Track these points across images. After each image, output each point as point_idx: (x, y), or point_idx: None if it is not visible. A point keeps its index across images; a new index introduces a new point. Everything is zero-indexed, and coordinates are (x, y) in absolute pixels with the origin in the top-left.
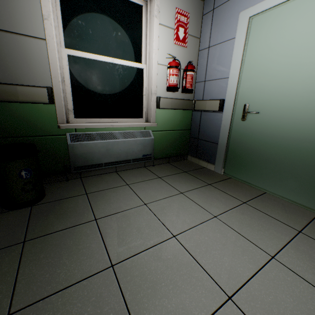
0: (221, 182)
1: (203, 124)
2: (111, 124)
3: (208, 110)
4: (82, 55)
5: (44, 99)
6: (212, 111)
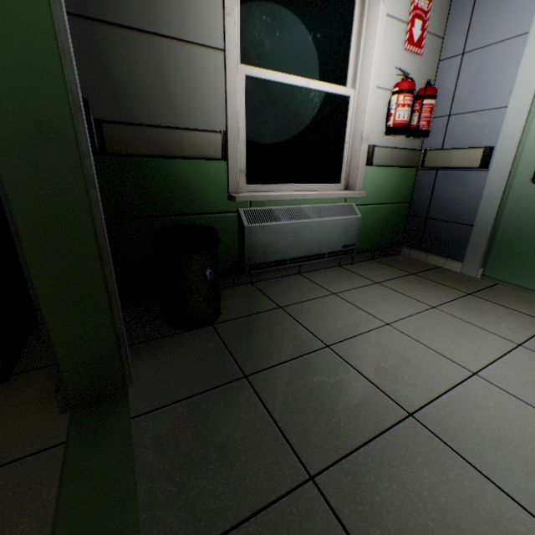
0: (487, 290)
1: (439, 192)
2: (304, 194)
3: (456, 166)
4: (265, 75)
5: (215, 152)
6: (465, 168)
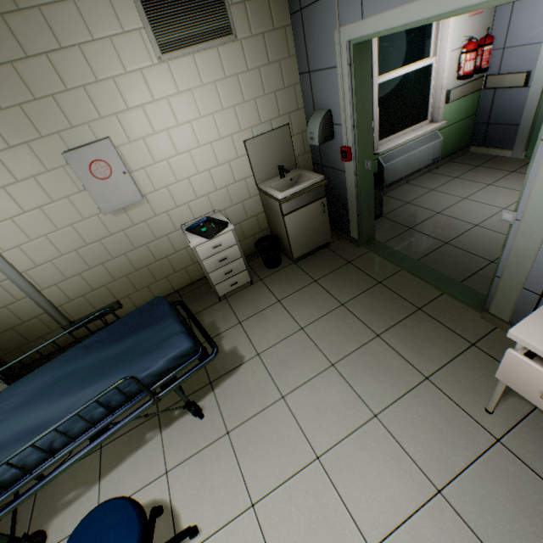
0: (525, 167)
1: (496, 105)
2: (410, 138)
3: (508, 86)
4: (386, 79)
5: None
6: (514, 88)
